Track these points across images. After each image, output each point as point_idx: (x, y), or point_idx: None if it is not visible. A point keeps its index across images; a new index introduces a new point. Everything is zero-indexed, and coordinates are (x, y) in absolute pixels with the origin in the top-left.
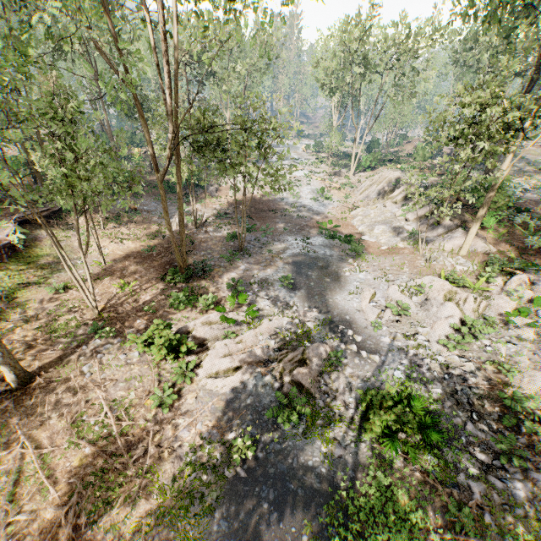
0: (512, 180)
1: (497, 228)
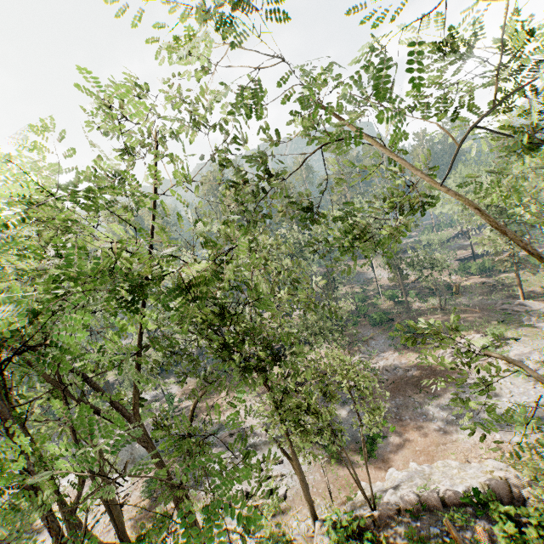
0: None
1: None
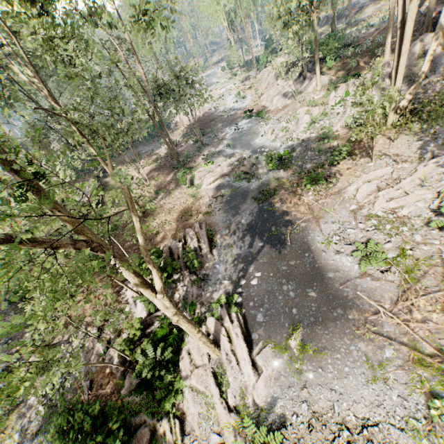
0: (367, 21)
1: (338, 65)
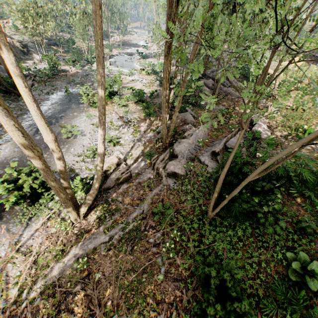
0: None
1: None
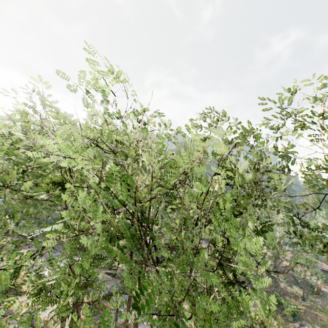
0: None
1: None
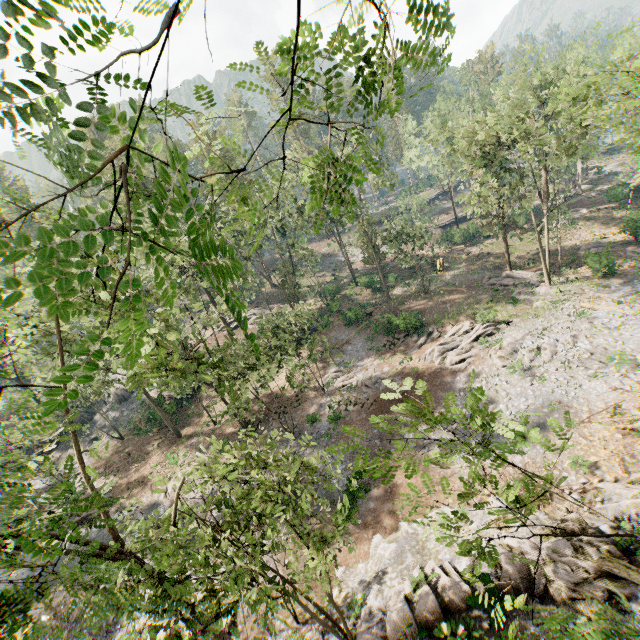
0: None
1: None
